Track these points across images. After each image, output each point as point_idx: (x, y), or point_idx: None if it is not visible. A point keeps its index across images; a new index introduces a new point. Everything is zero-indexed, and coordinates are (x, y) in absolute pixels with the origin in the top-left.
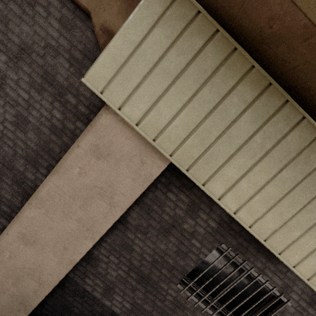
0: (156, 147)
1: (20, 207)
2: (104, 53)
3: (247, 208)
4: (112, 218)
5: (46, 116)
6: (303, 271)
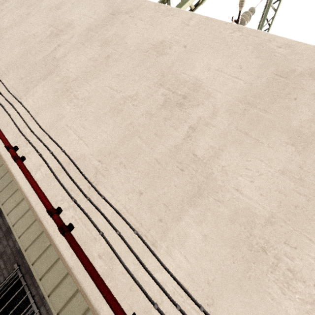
0: None
1: None
2: None
3: (21, 221)
4: None
5: None
6: (46, 285)
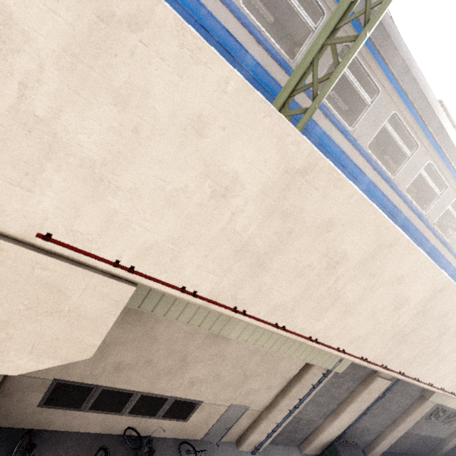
0: (438, 403)
1: (390, 423)
2: (434, 394)
3: (451, 404)
4: (420, 417)
5: (406, 403)
6: None
